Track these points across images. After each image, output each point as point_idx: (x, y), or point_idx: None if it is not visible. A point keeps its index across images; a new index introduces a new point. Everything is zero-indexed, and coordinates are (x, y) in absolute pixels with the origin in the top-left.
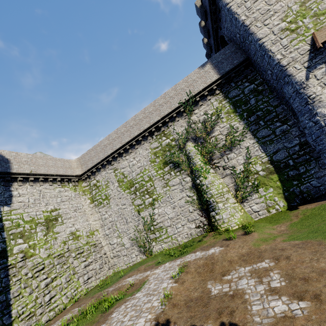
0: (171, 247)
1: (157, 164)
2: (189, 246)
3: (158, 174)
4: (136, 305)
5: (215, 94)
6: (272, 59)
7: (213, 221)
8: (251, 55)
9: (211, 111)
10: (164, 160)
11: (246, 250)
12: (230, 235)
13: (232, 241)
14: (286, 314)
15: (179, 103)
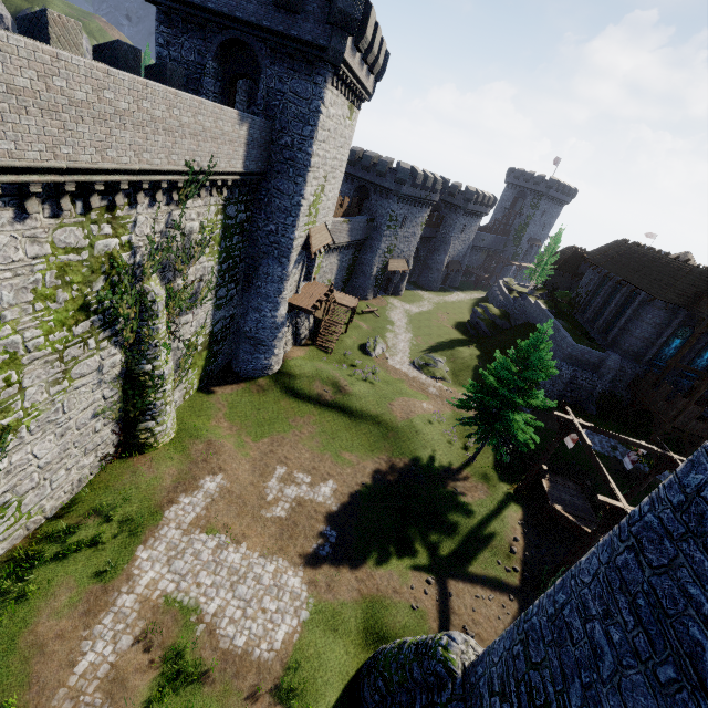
0: (20, 539)
1: (58, 308)
2: (122, 502)
3: (49, 343)
4: (253, 598)
5: (220, 192)
6: (294, 230)
7: (144, 438)
8: (274, 182)
9: (204, 222)
10: (85, 301)
11: (250, 465)
12: (190, 452)
13: (218, 461)
14: (333, 490)
15: (189, 164)
